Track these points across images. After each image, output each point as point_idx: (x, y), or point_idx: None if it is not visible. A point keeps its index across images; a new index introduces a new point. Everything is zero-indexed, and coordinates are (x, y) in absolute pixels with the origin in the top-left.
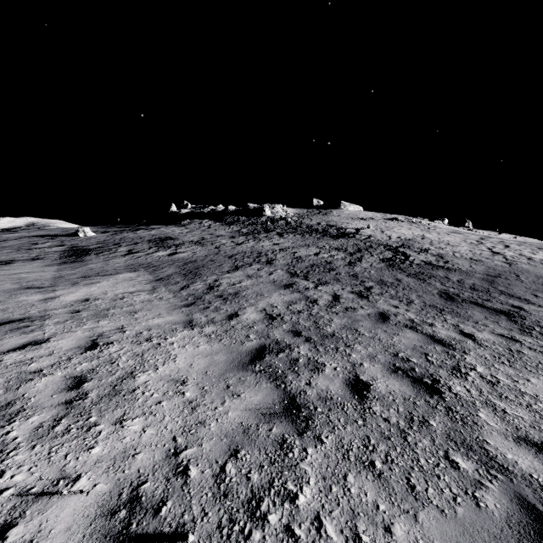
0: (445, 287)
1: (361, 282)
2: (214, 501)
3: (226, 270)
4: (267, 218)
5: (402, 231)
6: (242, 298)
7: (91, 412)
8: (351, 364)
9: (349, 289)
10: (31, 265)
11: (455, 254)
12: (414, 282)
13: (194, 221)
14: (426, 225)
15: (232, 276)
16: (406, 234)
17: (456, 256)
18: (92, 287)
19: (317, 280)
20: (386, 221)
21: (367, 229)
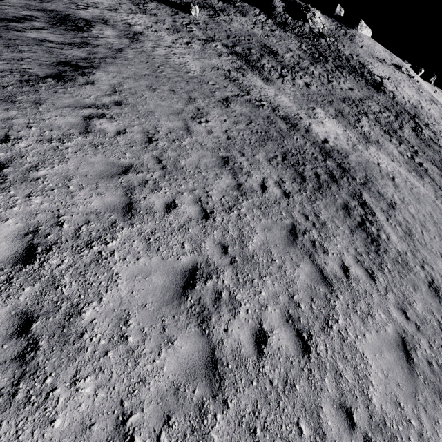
0: (440, 158)
1: (412, 146)
2: (440, 200)
3: (356, 118)
4: (310, 29)
5: (407, 90)
6: (384, 146)
7: (413, 184)
8: (437, 185)
9: (411, 150)
10: (257, 80)
11: (440, 133)
12: (430, 152)
13: (245, 5)
14: (416, 82)
15: (363, 125)
16: (411, 98)
17: (441, 136)
18: (329, 123)
19: (396, 139)
20: (394, 69)
21: (386, 80)
